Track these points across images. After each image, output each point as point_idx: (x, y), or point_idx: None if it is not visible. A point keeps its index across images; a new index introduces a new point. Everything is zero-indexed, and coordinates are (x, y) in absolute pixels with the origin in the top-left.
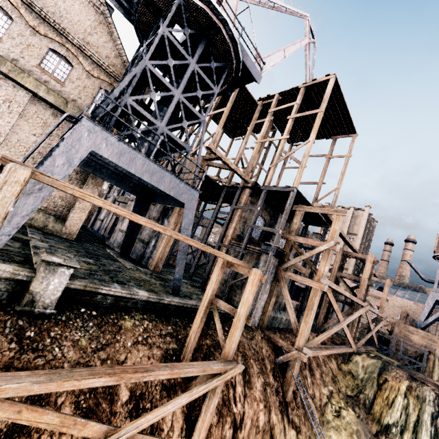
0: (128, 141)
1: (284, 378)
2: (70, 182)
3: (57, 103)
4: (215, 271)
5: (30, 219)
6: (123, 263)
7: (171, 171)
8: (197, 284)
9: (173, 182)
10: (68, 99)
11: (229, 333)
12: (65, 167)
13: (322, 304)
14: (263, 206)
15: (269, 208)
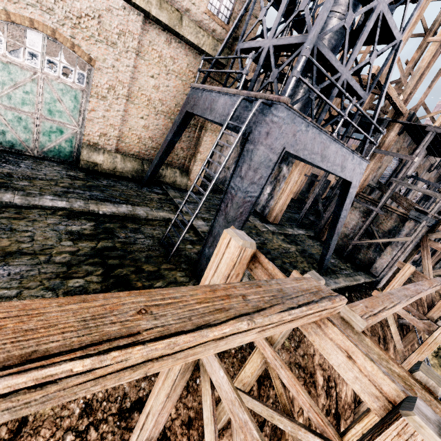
0: (264, 77)
1: (405, 335)
2: (189, 130)
3: (171, 22)
4: (398, 279)
5: (162, 177)
6: (252, 222)
7: (350, 147)
8: (312, 233)
9: (348, 159)
10: (181, 11)
11: (417, 349)
12: (261, 181)
13: (436, 252)
14: (406, 142)
15: (412, 144)
